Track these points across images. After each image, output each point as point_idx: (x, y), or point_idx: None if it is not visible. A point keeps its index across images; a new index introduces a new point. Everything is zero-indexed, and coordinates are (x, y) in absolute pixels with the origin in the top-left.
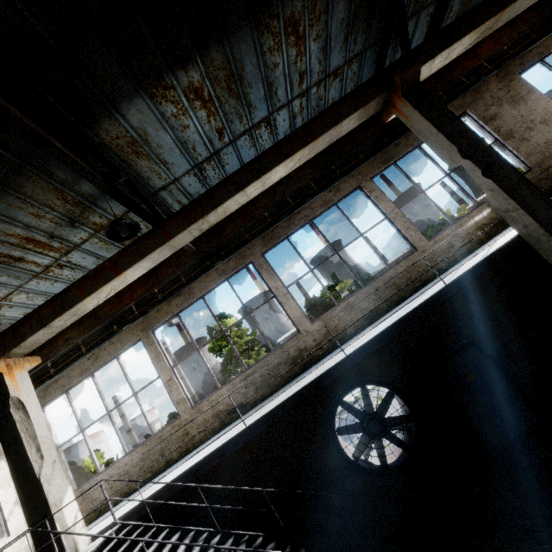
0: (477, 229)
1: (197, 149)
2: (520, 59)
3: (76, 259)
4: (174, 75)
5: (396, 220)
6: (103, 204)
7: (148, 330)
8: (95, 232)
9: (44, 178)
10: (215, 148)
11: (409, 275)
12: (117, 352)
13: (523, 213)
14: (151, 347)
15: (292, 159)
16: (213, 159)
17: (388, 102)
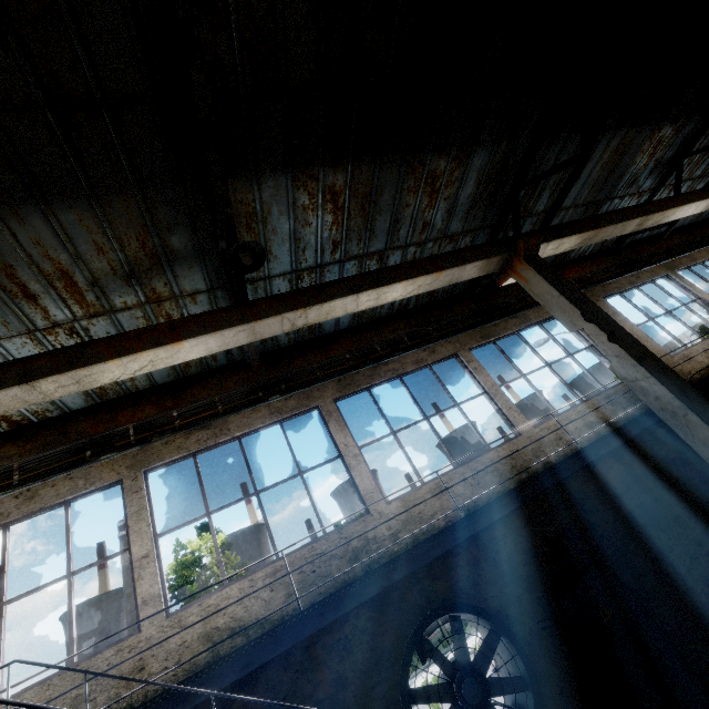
0: (585, 426)
1: (306, 253)
2: (602, 287)
3: (98, 329)
4: (323, 170)
5: (497, 396)
6: (179, 270)
7: (140, 468)
8: (146, 302)
9: (141, 208)
10: (323, 260)
11: (513, 462)
12: (73, 493)
13: (655, 382)
14: (134, 495)
15: (413, 283)
16: (316, 271)
17: (507, 265)
